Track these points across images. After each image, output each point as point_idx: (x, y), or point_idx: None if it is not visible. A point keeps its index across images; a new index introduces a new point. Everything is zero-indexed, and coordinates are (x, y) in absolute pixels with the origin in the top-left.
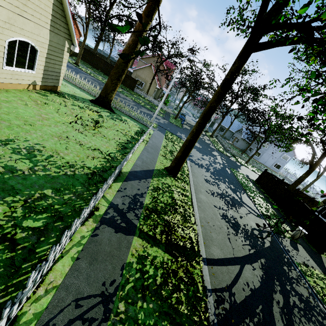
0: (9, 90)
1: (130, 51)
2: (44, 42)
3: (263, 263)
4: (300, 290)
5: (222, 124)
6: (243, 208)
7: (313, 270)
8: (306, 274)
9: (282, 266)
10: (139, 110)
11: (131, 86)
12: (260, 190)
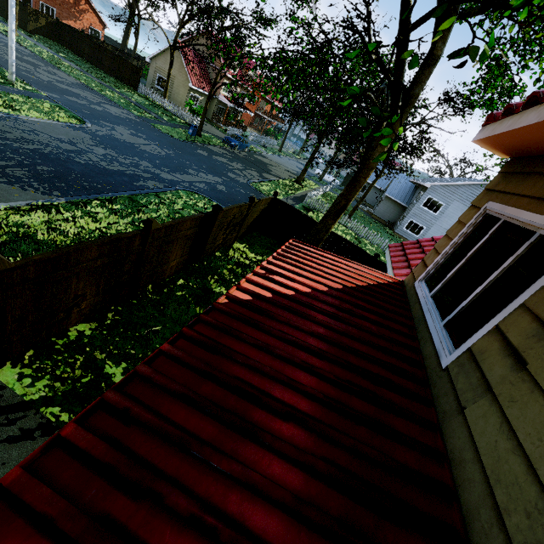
0: None
1: None
2: None
3: None
4: None
5: None
6: None
7: None
8: None
9: None
10: None
11: (133, 81)
12: None
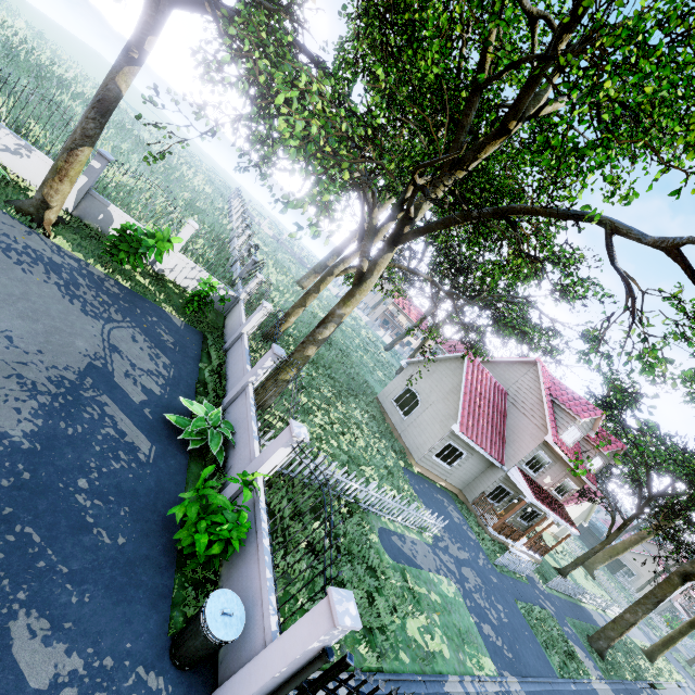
0: (545, 532)
1: (629, 543)
2: (572, 518)
3: None
4: None
5: None
6: None
7: None
8: None
9: None
10: (623, 595)
11: (612, 567)
12: None
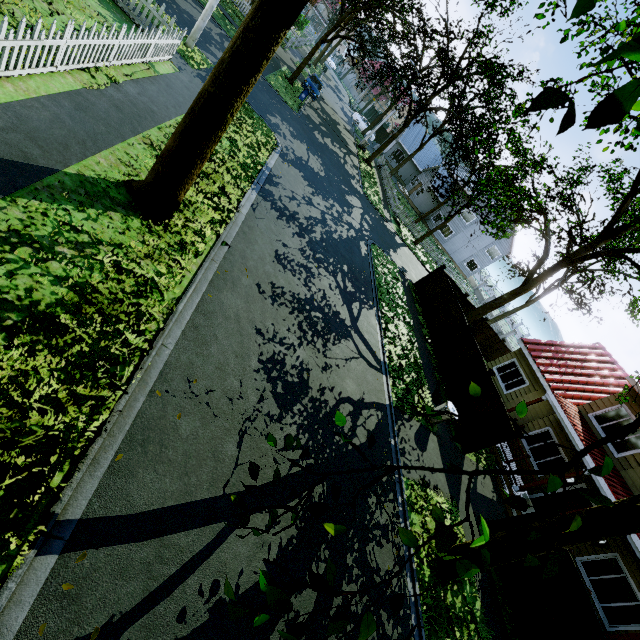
0: None
1: None
2: None
3: (316, 499)
4: (379, 556)
5: (404, 142)
6: (347, 343)
7: (434, 495)
8: (415, 507)
9: (367, 497)
10: None
11: None
12: (413, 307)
